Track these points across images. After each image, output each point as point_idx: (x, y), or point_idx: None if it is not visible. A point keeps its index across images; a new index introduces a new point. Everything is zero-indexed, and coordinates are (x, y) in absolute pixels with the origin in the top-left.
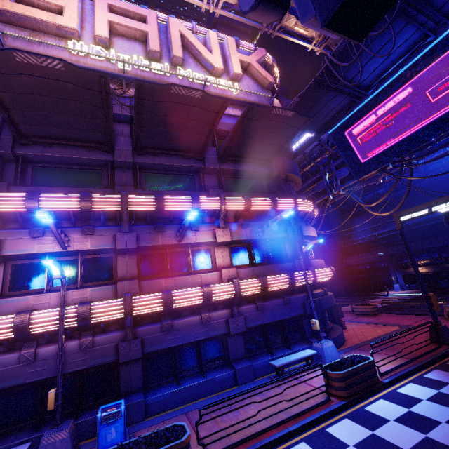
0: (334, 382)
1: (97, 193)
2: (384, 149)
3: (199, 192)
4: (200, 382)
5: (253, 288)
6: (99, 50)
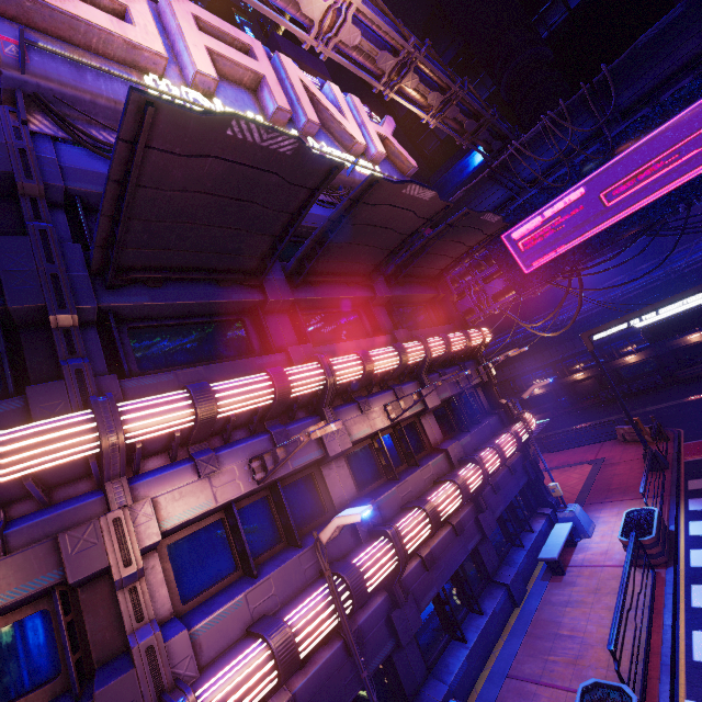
0: (651, 550)
1: (266, 364)
2: (554, 257)
3: (383, 337)
4: (485, 623)
5: (495, 463)
6: (198, 99)
